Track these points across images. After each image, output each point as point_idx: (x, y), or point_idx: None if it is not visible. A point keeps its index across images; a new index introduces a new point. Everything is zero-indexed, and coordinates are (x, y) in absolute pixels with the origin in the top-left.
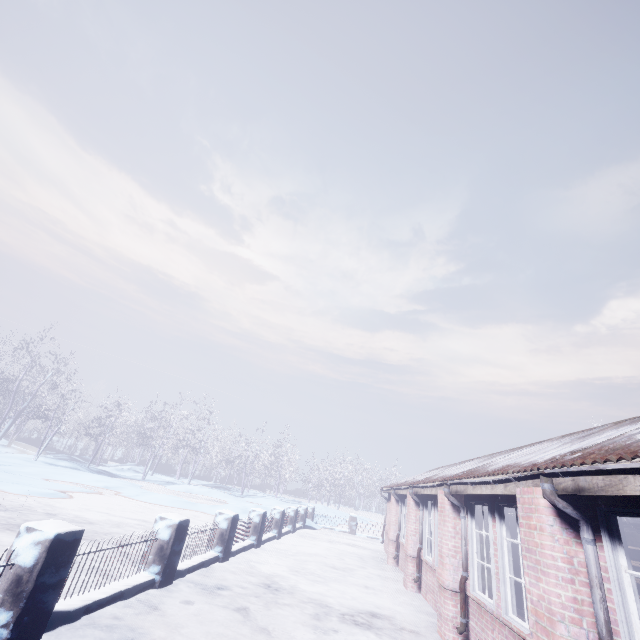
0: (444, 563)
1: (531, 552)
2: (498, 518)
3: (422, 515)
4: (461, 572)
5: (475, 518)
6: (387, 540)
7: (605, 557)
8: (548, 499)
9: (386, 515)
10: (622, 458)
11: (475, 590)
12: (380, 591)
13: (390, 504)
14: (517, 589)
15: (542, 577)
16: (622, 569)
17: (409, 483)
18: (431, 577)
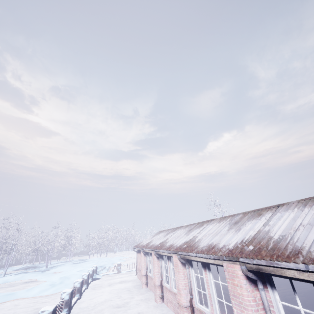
0: (181, 293)
1: (236, 297)
2: (208, 270)
3: (161, 263)
4: (189, 295)
5: (193, 267)
6: (139, 273)
7: (269, 295)
8: (245, 274)
9: (137, 260)
10: (286, 261)
11: (197, 303)
12: (146, 312)
13: (141, 256)
14: (201, 282)
15: (244, 310)
16: (277, 301)
17: (152, 247)
18: (170, 295)
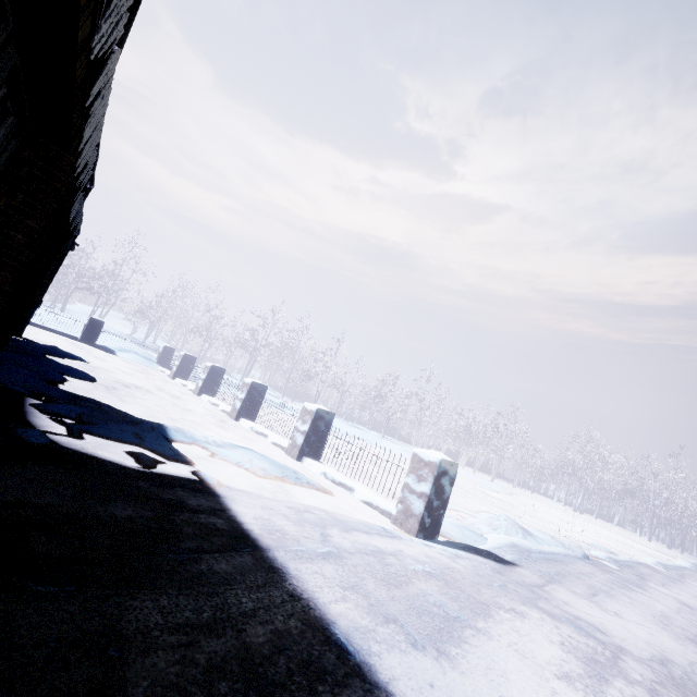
0: None
1: None
2: None
3: None
4: None
5: None
6: None
7: None
8: None
9: None
10: None
11: None
12: None
13: None
14: None
15: None
16: None
17: None
18: None
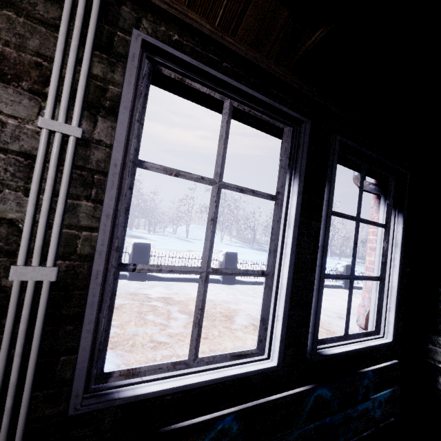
0: None
1: None
2: None
3: None
4: None
5: None
6: None
7: None
8: None
9: None
10: None
11: None
12: None
13: None
14: None
15: None
16: None
17: None
18: None
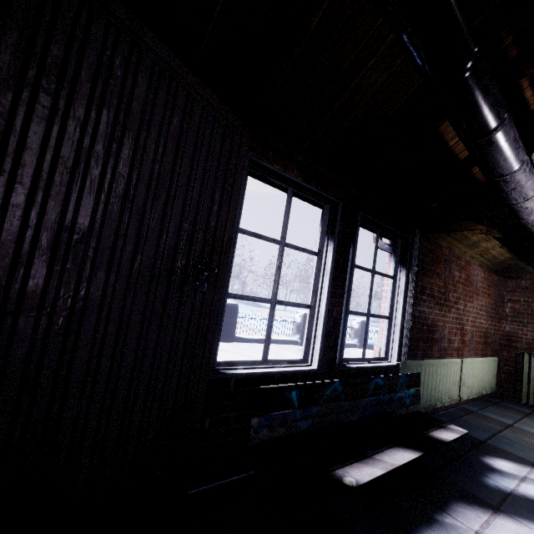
0: None
1: None
2: None
3: None
4: None
5: None
6: None
7: None
8: None
9: None
10: None
11: None
12: None
13: None
14: None
15: None
16: None
17: None
18: None
